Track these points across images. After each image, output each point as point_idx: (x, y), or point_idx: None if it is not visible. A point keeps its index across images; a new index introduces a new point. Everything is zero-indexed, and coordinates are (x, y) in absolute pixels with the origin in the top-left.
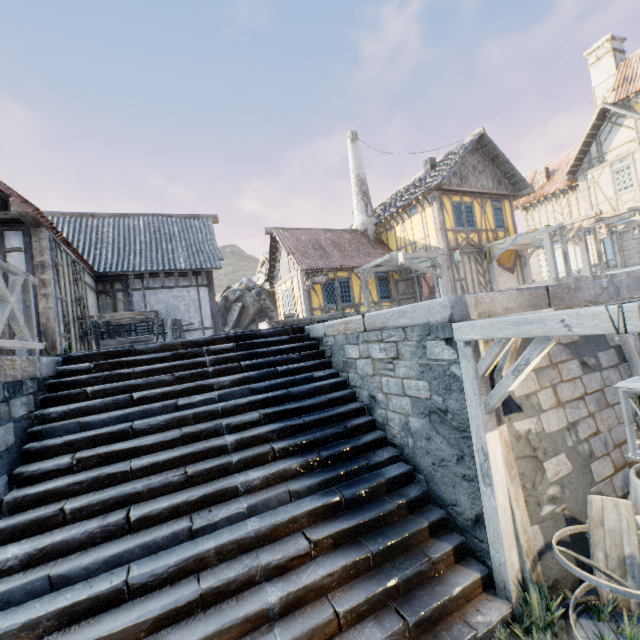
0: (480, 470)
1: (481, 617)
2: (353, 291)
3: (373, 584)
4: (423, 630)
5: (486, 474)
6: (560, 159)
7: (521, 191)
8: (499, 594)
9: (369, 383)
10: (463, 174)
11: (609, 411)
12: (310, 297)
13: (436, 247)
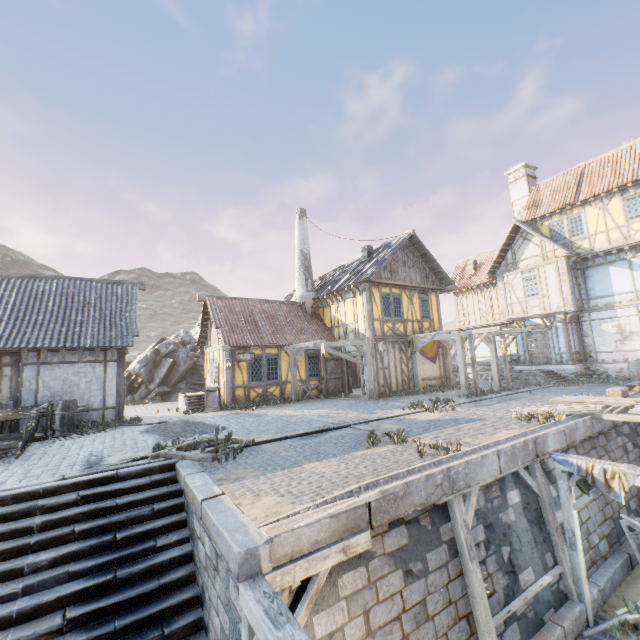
0: None
1: None
2: (281, 368)
3: None
4: None
5: None
6: (486, 254)
7: (446, 286)
8: None
9: (203, 572)
10: (393, 268)
11: (428, 625)
12: (234, 374)
13: (363, 334)
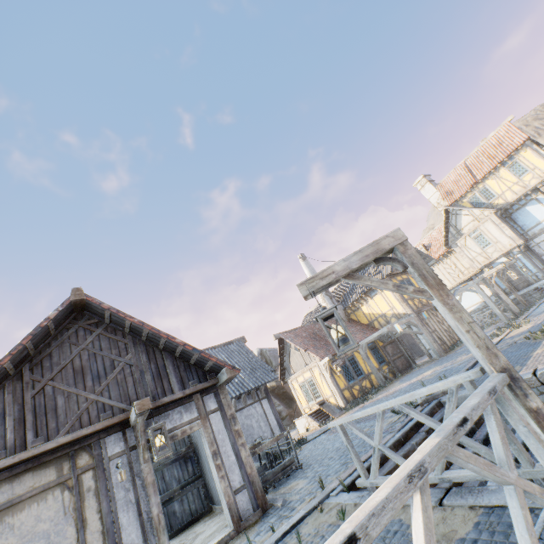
0: None
1: None
2: (360, 364)
3: None
4: None
5: None
6: (427, 238)
7: (429, 262)
8: None
9: None
10: None
11: None
12: (335, 380)
13: (404, 313)
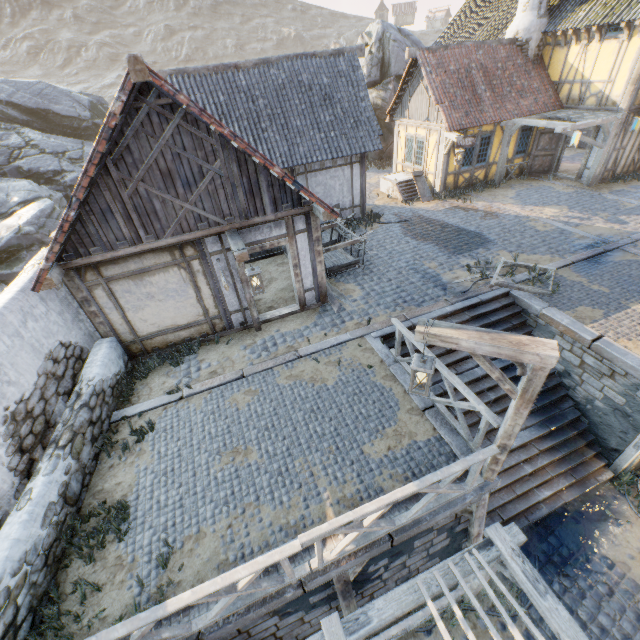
0: (634, 443)
1: (601, 478)
2: (491, 149)
3: (563, 466)
4: (578, 480)
5: (637, 446)
6: None
7: None
8: (609, 469)
9: (569, 366)
10: None
11: None
12: (448, 161)
13: (615, 103)
